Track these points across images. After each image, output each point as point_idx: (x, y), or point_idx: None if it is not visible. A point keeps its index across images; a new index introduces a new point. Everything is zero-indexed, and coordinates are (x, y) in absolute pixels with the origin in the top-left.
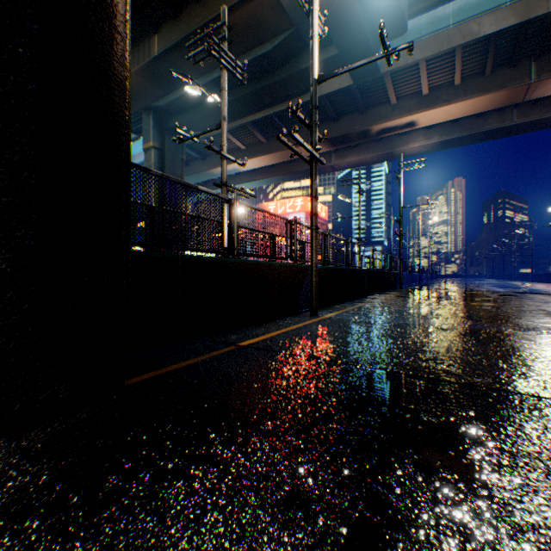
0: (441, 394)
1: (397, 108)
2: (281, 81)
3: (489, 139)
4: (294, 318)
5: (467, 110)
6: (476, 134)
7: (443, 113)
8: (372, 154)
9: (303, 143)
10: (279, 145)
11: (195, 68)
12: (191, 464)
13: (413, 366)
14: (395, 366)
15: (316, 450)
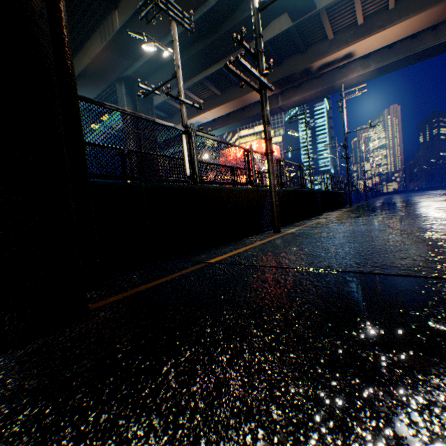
0: (444, 294)
1: (334, 43)
2: (227, 33)
3: (425, 59)
4: (258, 236)
5: (402, 32)
6: (412, 56)
7: (379, 39)
8: (314, 91)
9: (250, 69)
10: (231, 94)
11: (152, 35)
12: (131, 415)
13: (393, 266)
14: (372, 268)
15: (303, 384)
